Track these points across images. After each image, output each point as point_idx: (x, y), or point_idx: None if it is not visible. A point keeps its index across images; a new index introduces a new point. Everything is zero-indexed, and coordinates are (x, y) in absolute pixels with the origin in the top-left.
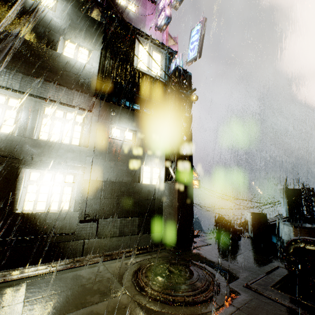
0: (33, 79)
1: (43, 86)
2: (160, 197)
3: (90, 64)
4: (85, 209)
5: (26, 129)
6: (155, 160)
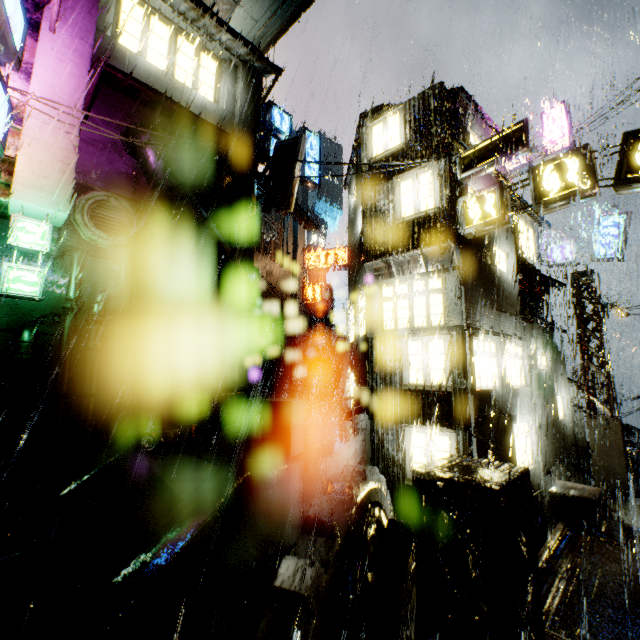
0: (495, 313)
1: (500, 319)
2: (569, 432)
3: (512, 274)
4: (543, 461)
5: (506, 378)
6: (561, 387)
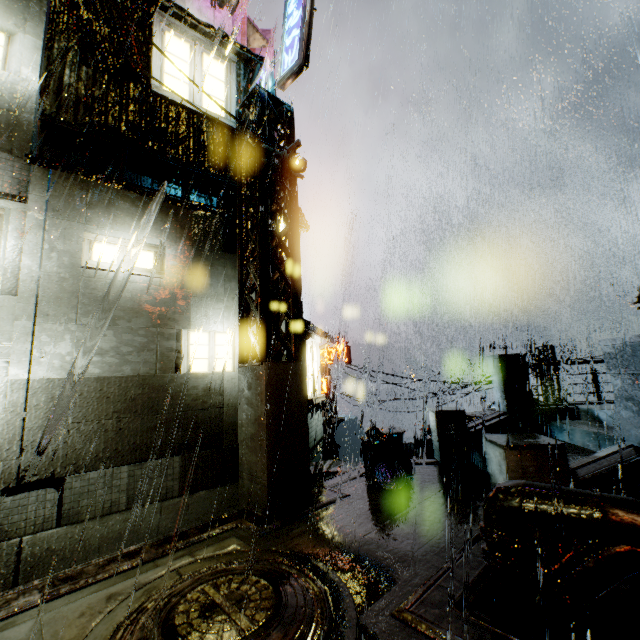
0: None
1: None
2: (235, 399)
3: (13, 71)
4: (18, 459)
5: None
6: (218, 315)
